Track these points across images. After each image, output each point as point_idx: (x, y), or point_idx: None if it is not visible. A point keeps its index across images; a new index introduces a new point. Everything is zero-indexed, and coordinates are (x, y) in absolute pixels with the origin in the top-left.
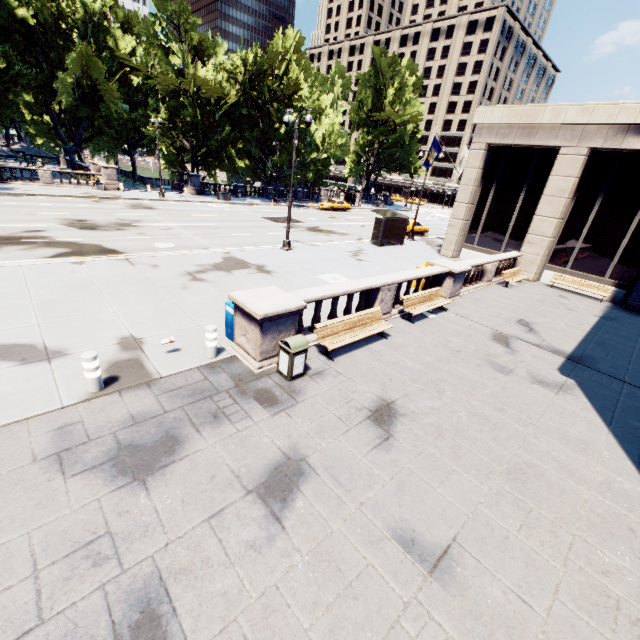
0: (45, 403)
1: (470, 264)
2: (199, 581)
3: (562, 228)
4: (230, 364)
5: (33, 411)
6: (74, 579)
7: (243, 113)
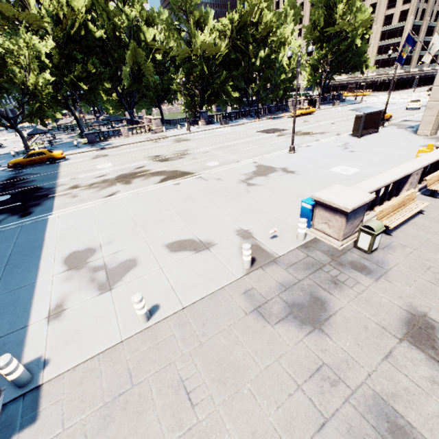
0: (226, 277)
1: None
2: (412, 404)
3: None
4: (316, 244)
5: (224, 282)
6: (326, 393)
7: (231, 59)
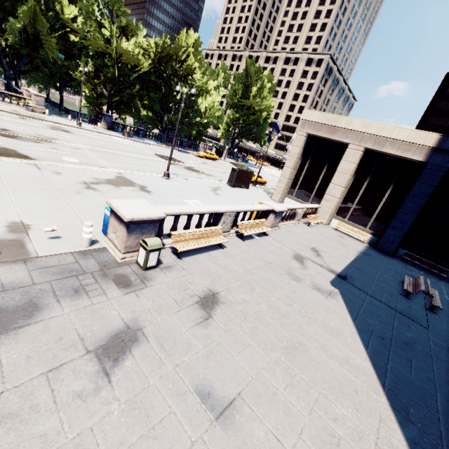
0: None
1: (287, 207)
2: (23, 424)
3: (345, 194)
4: (100, 253)
5: None
6: None
7: (151, 80)
